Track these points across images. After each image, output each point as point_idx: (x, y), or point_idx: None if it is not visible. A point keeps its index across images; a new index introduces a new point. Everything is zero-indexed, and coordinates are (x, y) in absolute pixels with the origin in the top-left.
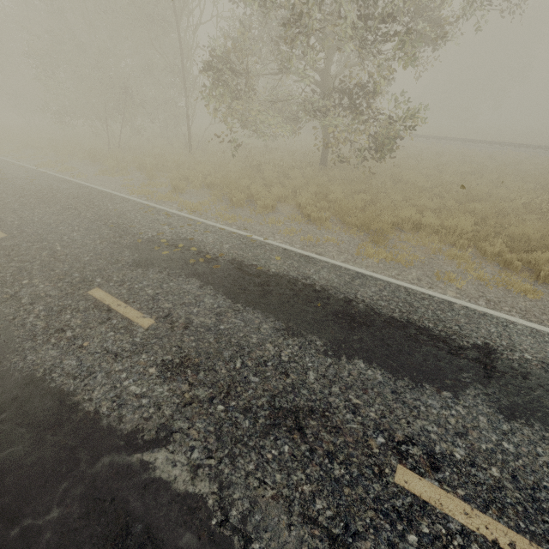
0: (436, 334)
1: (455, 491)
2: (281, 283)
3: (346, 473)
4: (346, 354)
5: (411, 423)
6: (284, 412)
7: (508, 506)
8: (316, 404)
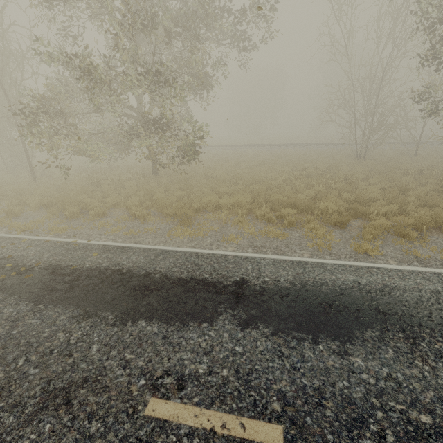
0: (209, 282)
1: (192, 401)
2: (91, 275)
3: (102, 426)
4: (132, 319)
5: (171, 358)
6: (56, 392)
7: (228, 395)
8: (92, 372)
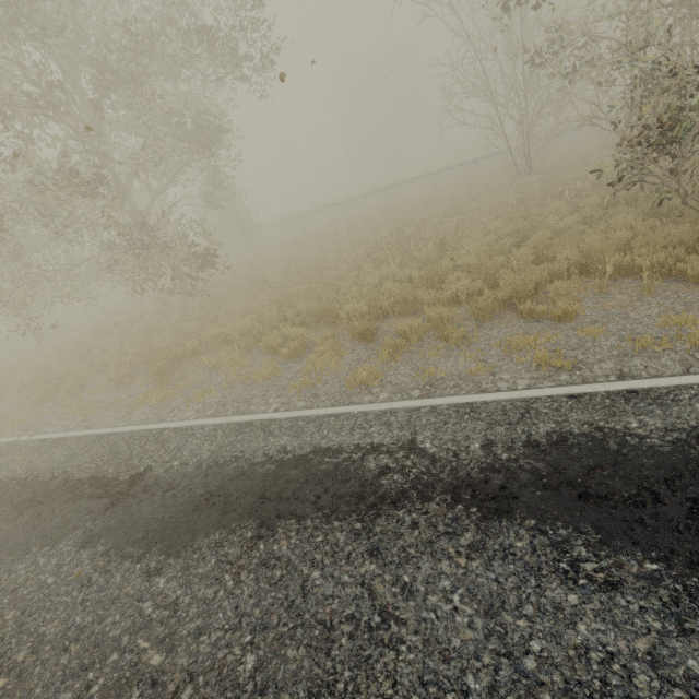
0: (105, 480)
1: None
2: None
3: None
4: None
5: None
6: None
7: None
8: None
